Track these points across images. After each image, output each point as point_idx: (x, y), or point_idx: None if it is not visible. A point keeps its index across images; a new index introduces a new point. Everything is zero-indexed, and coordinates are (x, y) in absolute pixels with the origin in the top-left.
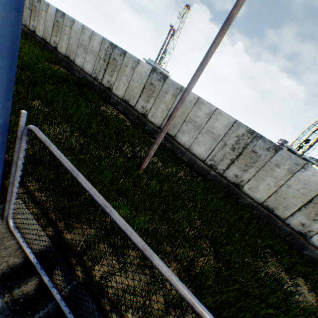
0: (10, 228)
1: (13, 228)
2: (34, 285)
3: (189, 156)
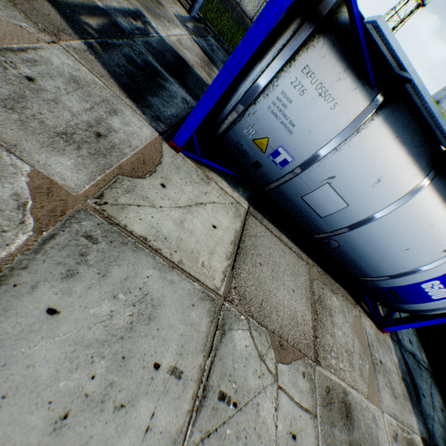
0: (184, 5)
1: (189, 2)
2: (204, 28)
3: (239, 14)
